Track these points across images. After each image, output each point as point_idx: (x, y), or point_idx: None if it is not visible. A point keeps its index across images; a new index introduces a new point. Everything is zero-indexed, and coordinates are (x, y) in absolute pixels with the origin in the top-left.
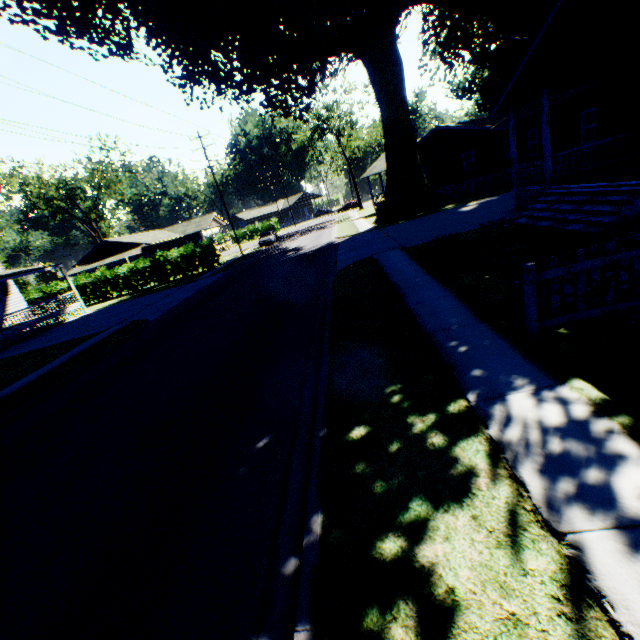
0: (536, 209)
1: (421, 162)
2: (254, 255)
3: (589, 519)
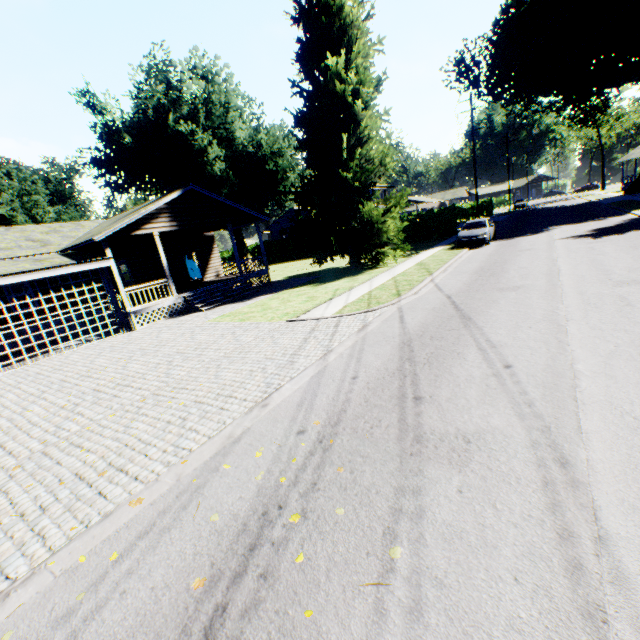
0: None
1: None
2: (516, 211)
3: None
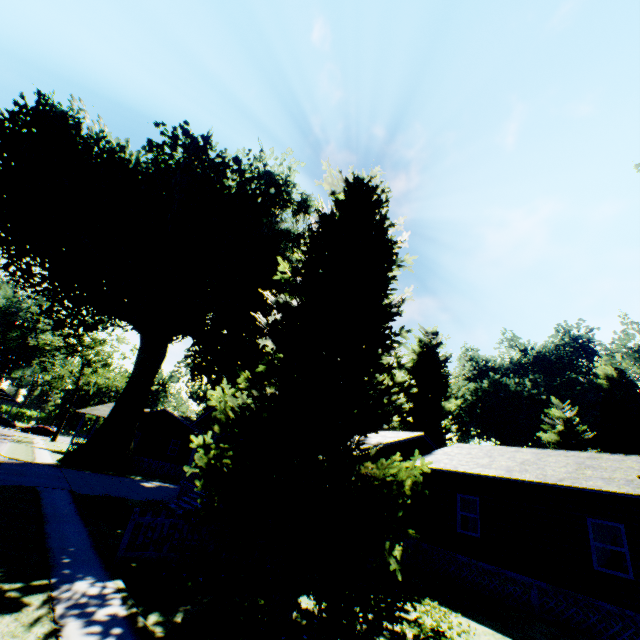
0: (185, 501)
1: (140, 427)
2: None
3: (77, 618)
